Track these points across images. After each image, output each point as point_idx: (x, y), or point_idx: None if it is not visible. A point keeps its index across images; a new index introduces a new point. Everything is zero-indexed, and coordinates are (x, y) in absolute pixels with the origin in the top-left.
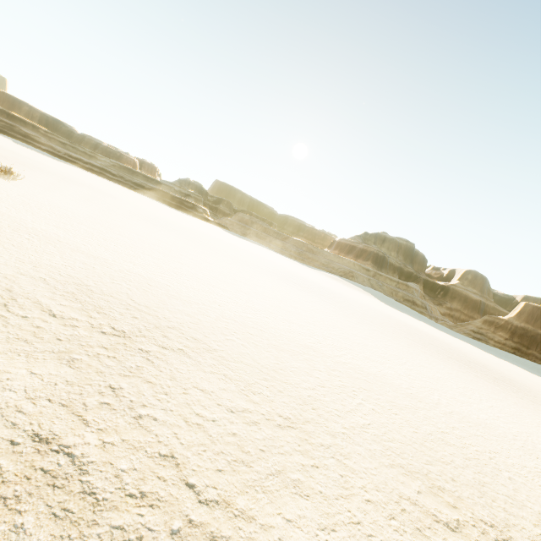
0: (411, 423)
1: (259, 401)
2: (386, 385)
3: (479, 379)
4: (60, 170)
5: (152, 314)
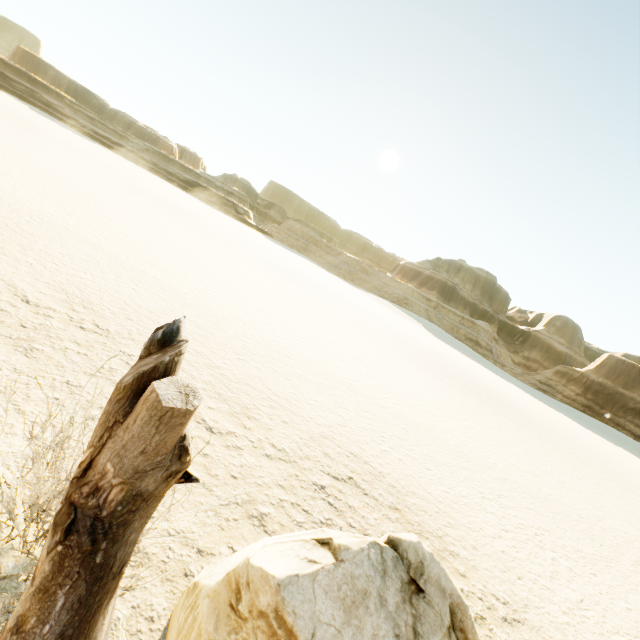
0: (177, 310)
1: None
2: (218, 306)
3: (438, 380)
4: (62, 136)
5: None
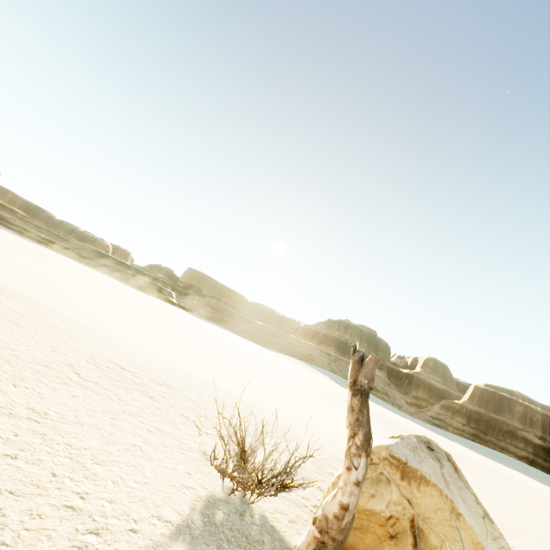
0: (188, 371)
1: (43, 318)
2: (205, 368)
3: None
4: (20, 243)
5: (3, 285)
